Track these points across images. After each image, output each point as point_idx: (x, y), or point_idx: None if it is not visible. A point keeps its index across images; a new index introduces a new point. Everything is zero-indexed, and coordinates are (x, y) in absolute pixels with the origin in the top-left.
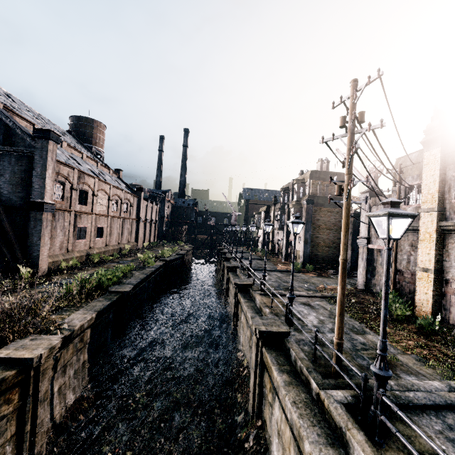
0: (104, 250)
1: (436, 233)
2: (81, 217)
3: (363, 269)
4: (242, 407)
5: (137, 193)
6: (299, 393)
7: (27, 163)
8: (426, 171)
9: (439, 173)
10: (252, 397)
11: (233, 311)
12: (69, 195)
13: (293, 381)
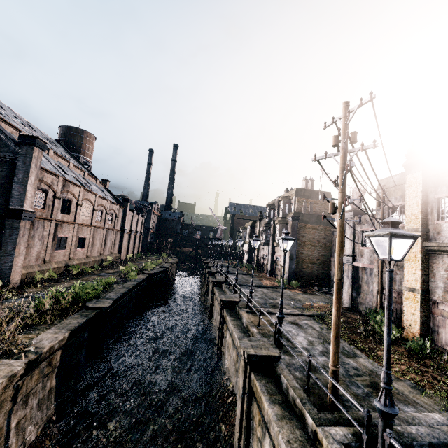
0: (84, 261)
1: (421, 253)
2: (62, 227)
3: (349, 287)
4: (226, 441)
5: (123, 204)
6: (293, 430)
7: (8, 169)
8: (408, 193)
9: (421, 195)
10: (238, 430)
11: (218, 329)
12: (51, 204)
13: (286, 414)
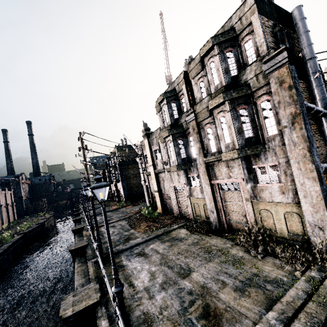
0: None
1: (155, 175)
2: None
3: (147, 196)
4: None
5: None
6: (82, 267)
7: None
8: (146, 149)
9: (149, 149)
10: None
11: None
12: None
13: (82, 264)
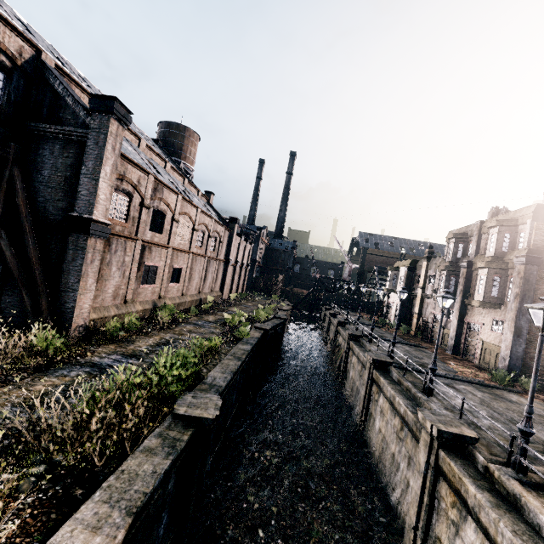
0: (178, 302)
1: None
2: (151, 251)
3: None
4: None
5: (229, 226)
6: None
7: (76, 154)
8: None
9: None
10: None
11: (420, 484)
12: (137, 215)
13: None
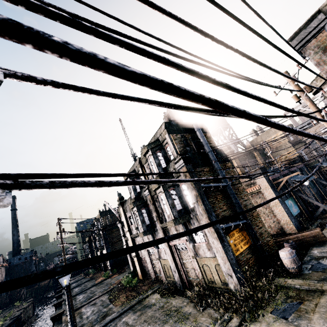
0: None
1: (131, 240)
2: None
3: (130, 261)
4: None
5: None
6: None
7: None
8: (122, 216)
9: (124, 216)
10: None
11: None
12: None
13: None
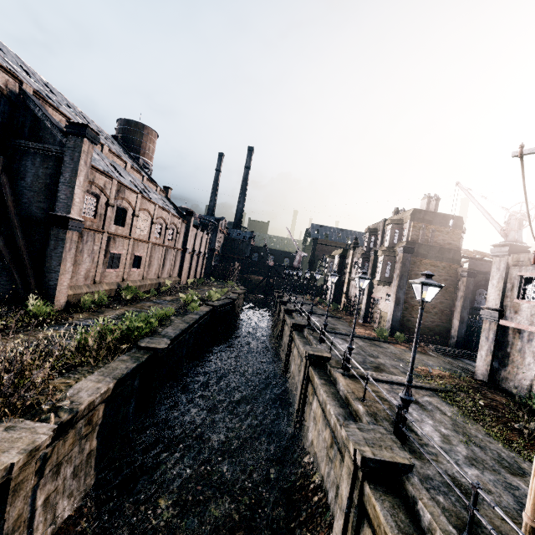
0: (139, 284)
1: None
2: (115, 241)
3: (487, 353)
4: None
5: (186, 218)
6: None
7: (54, 166)
8: None
9: None
10: None
11: (300, 389)
12: (103, 212)
13: None
